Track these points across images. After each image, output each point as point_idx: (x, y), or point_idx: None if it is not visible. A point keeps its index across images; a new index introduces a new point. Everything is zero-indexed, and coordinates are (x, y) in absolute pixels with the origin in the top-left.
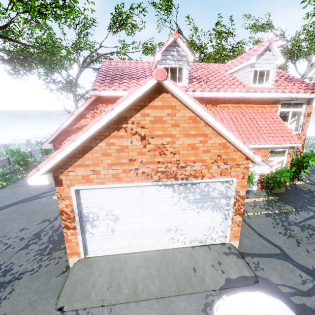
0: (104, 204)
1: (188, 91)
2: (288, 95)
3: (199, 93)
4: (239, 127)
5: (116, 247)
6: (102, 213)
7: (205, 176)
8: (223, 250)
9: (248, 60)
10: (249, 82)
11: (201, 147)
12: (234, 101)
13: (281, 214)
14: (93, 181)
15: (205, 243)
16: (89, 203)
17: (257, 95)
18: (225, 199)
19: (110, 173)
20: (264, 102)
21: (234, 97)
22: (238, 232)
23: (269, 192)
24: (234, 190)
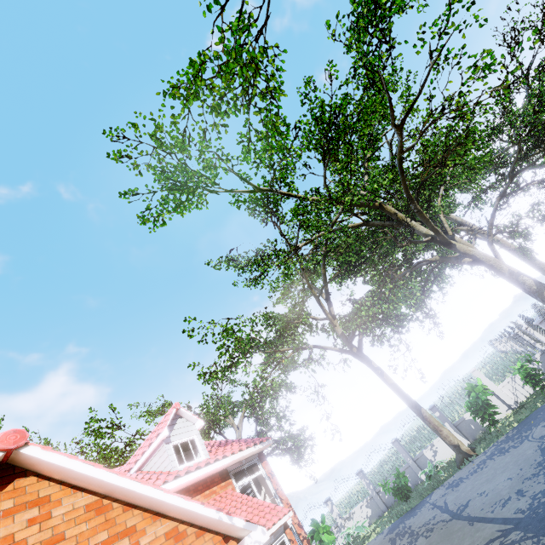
0: None
1: None
2: (233, 458)
3: None
4: None
5: None
6: None
7: None
8: None
9: (159, 436)
10: (173, 464)
11: None
12: None
13: None
14: None
15: None
16: None
17: (194, 475)
18: None
19: None
20: (209, 484)
21: None
22: None
23: None
24: None
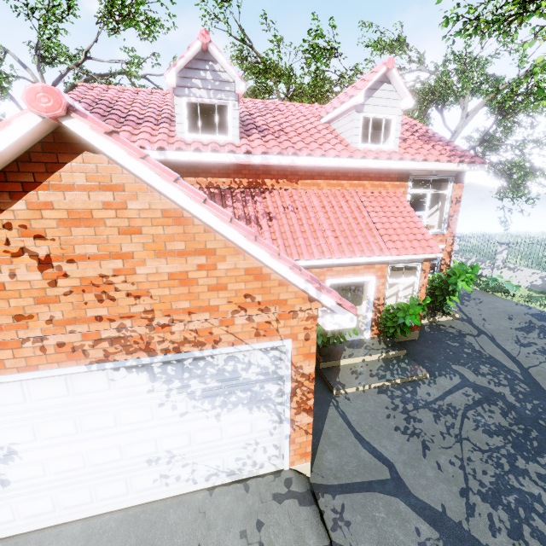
0: None
1: (236, 153)
2: (421, 166)
3: (260, 157)
4: (336, 223)
5: (21, 516)
6: None
7: (222, 341)
8: (274, 490)
9: (352, 98)
10: (355, 139)
11: (203, 280)
12: (330, 173)
13: (406, 385)
14: None
15: (241, 475)
16: None
17: (369, 163)
18: (275, 383)
19: None
20: (382, 176)
21: (330, 167)
22: (307, 444)
23: (389, 342)
24: (289, 365)
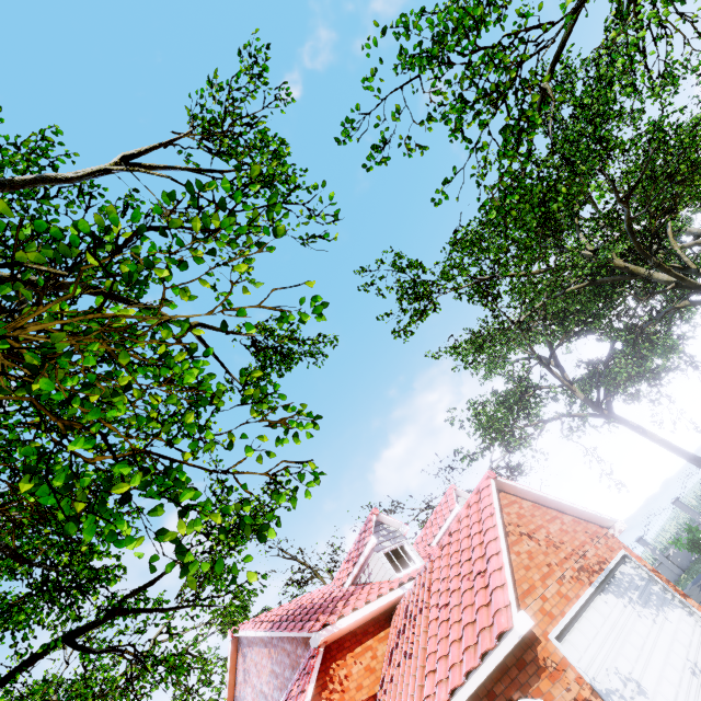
0: (599, 661)
1: None
2: None
3: None
4: None
5: None
6: (617, 684)
7: (607, 558)
8: None
9: (453, 511)
10: None
11: (568, 529)
12: None
13: None
14: (554, 615)
15: None
16: (588, 669)
17: None
18: (652, 584)
19: (552, 592)
20: None
21: None
22: None
23: None
24: (640, 564)
